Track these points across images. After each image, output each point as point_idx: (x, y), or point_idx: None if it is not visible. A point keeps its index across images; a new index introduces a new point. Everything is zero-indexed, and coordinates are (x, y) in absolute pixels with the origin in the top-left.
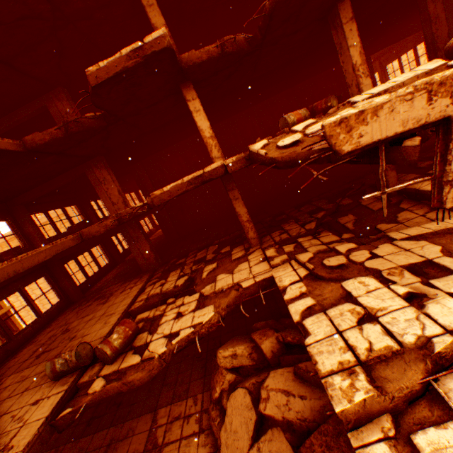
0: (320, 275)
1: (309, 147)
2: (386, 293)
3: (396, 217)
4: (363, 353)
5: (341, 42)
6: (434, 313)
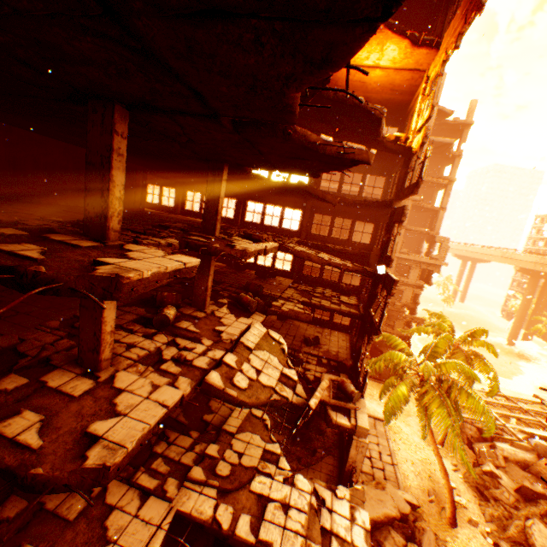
0: (229, 488)
1: (265, 395)
2: (278, 483)
3: (210, 406)
4: (303, 530)
5: (206, 267)
6: (301, 486)
